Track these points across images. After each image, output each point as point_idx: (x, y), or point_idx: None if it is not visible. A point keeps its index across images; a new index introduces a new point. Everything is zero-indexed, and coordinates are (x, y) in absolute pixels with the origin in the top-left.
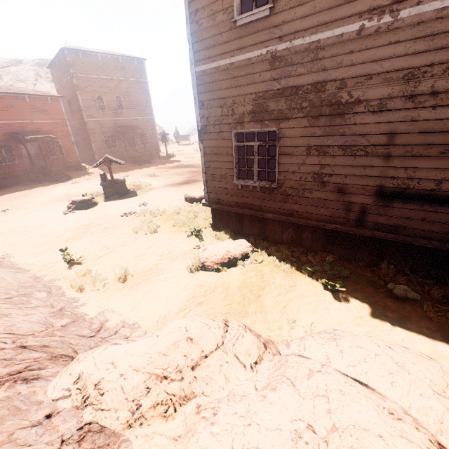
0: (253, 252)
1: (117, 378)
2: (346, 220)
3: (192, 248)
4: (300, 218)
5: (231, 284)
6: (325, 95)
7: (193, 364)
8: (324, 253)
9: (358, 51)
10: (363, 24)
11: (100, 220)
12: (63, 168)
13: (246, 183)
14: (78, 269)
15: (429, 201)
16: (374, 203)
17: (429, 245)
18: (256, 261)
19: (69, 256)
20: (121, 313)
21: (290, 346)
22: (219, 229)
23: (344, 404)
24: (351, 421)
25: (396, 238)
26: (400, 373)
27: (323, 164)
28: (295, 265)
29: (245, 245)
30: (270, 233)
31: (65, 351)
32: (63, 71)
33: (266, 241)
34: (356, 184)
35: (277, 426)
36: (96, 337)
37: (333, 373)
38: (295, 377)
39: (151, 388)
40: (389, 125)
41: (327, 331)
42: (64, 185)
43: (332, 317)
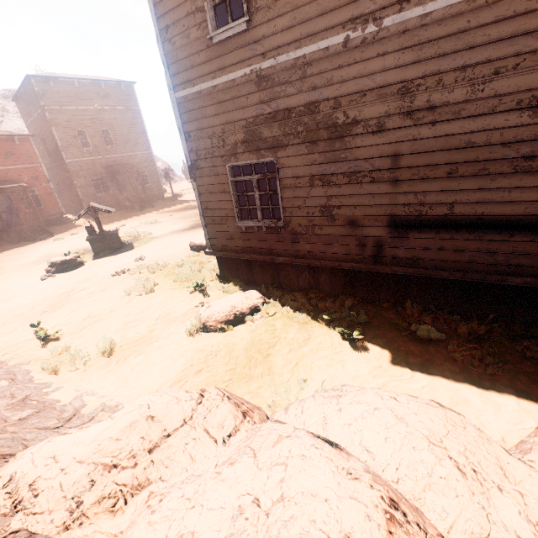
0: (265, 304)
1: (57, 474)
2: (363, 257)
3: (195, 307)
4: (314, 259)
5: (237, 345)
6: (320, 117)
7: (152, 446)
8: (345, 297)
9: (347, 65)
10: (347, 35)
11: (86, 283)
12: (42, 222)
13: (250, 224)
14: (52, 346)
15: (444, 228)
16: (389, 234)
17: (451, 276)
18: (268, 314)
19: (43, 332)
20: (103, 395)
21: (288, 411)
22: (229, 280)
23: (301, 470)
24: (301, 488)
25: (416, 272)
26: (397, 427)
27: (329, 195)
28: (312, 314)
29: (255, 296)
30: (285, 280)
31: (13, 450)
32: (32, 104)
33: (281, 289)
34: (367, 215)
35: (221, 505)
36: (63, 427)
37: (303, 437)
38: (260, 446)
39: (96, 480)
40: (391, 146)
41: (335, 388)
42: (44, 244)
43: (348, 371)
